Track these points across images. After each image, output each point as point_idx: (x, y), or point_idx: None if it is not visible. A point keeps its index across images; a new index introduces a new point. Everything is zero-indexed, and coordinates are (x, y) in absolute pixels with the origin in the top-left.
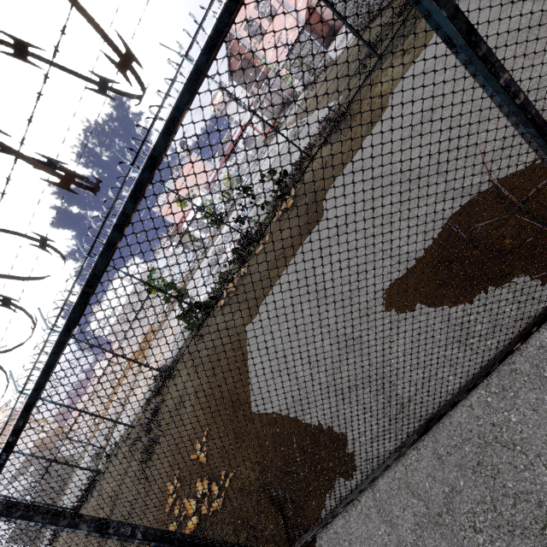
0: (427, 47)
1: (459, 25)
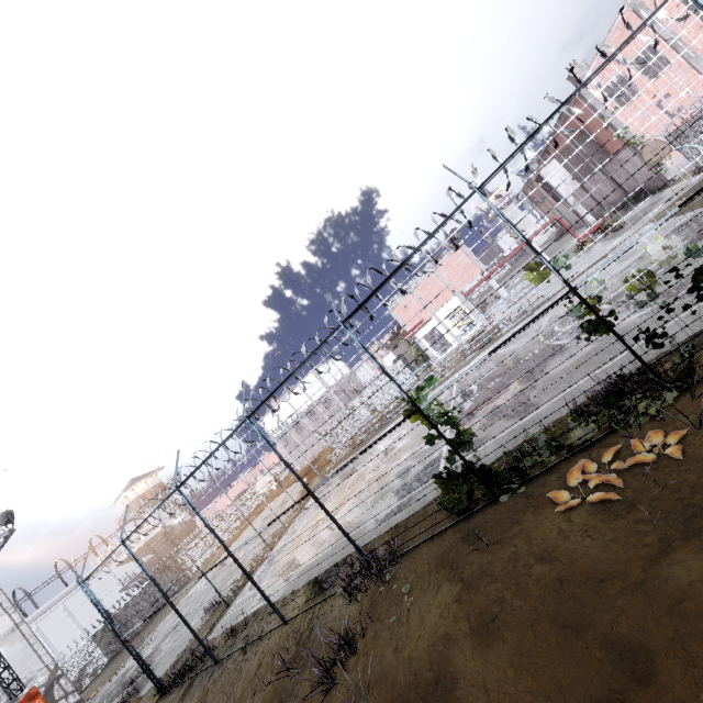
0: None
1: None
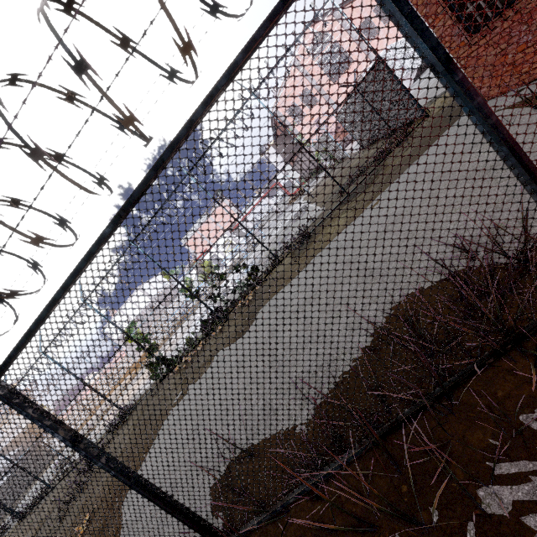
0: (356, 220)
1: (67, 443)
